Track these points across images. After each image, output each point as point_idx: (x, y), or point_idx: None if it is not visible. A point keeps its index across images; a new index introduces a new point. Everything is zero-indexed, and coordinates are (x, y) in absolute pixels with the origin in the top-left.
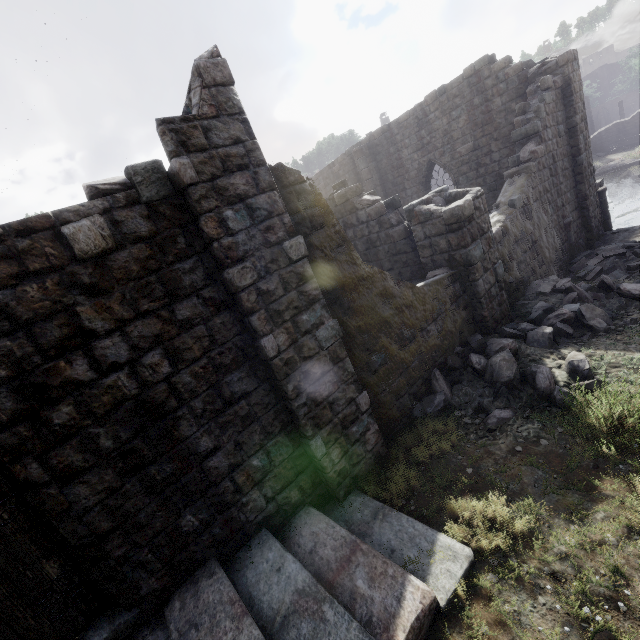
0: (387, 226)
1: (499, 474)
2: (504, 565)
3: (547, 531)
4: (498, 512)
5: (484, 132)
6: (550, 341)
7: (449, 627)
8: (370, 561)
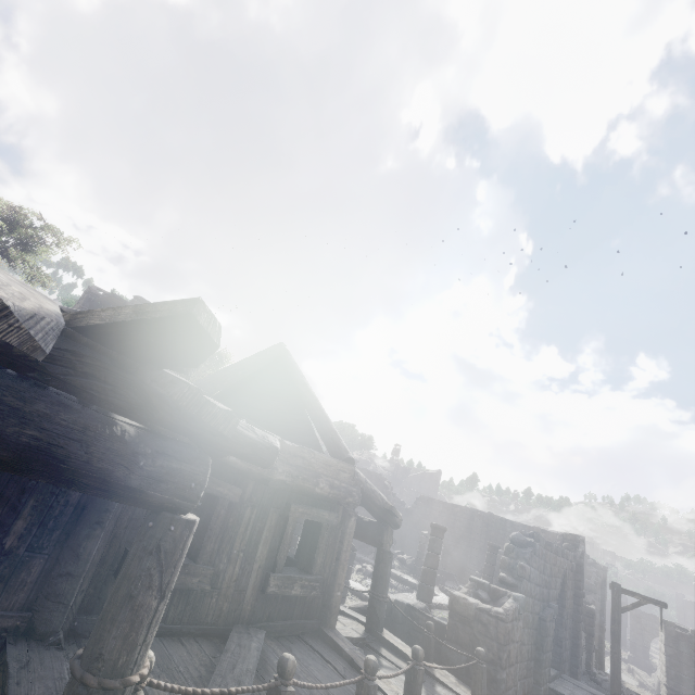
0: None
1: None
2: None
3: None
4: None
5: None
6: None
7: None
8: None
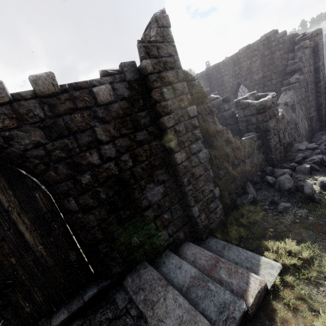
0: (222, 110)
1: (288, 232)
2: (298, 272)
3: (320, 258)
4: (292, 248)
5: (269, 69)
6: (308, 171)
7: (272, 299)
8: (227, 266)
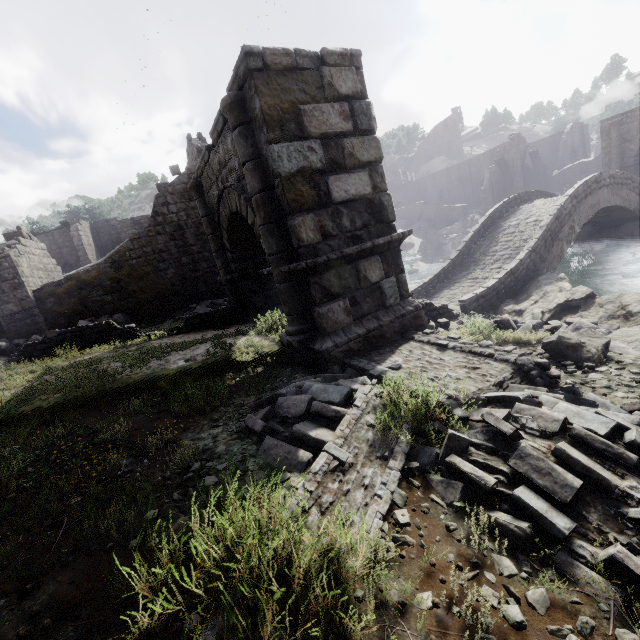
0: None
1: None
2: None
3: None
4: None
5: None
6: None
7: None
8: None
